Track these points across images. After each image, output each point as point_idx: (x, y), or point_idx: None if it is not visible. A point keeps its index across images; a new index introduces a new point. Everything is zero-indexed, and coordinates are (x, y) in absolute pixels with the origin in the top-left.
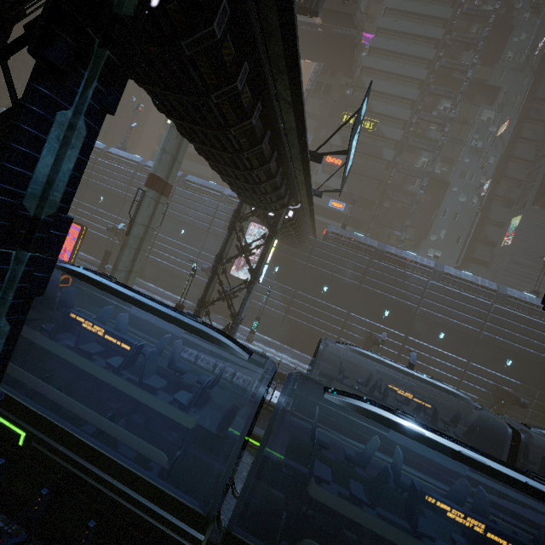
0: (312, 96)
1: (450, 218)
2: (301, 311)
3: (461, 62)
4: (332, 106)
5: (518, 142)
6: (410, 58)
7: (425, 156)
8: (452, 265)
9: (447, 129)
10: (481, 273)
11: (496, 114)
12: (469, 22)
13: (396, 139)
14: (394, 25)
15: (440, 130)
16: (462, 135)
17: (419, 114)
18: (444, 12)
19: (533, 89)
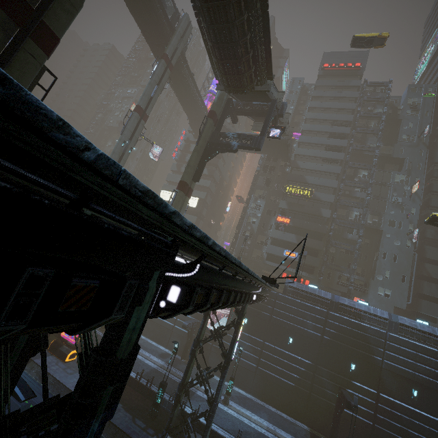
0: (261, 175)
1: (391, 260)
2: (270, 362)
3: (368, 144)
4: (277, 179)
5: (431, 195)
6: (329, 146)
7: (356, 210)
8: (404, 302)
9: (369, 191)
10: (434, 309)
11: (406, 177)
12: (367, 120)
13: (330, 201)
14: (313, 127)
15: (364, 191)
16: (383, 194)
17: (344, 182)
18: (347, 117)
19: (430, 157)
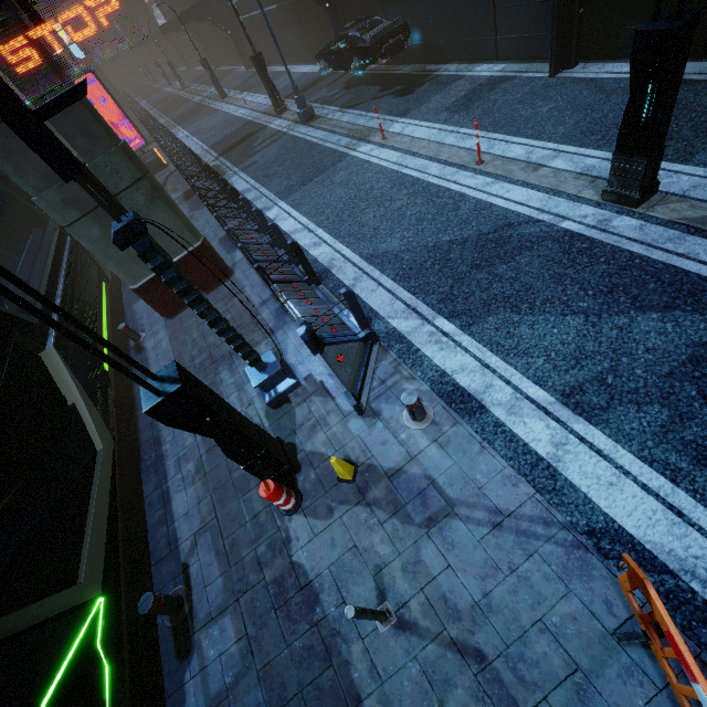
0: None
1: None
2: None
3: None
4: None
5: None
6: None
7: None
8: None
9: None
10: None
11: None
12: None
13: None
14: None
15: None
16: None
17: None
18: None
19: None
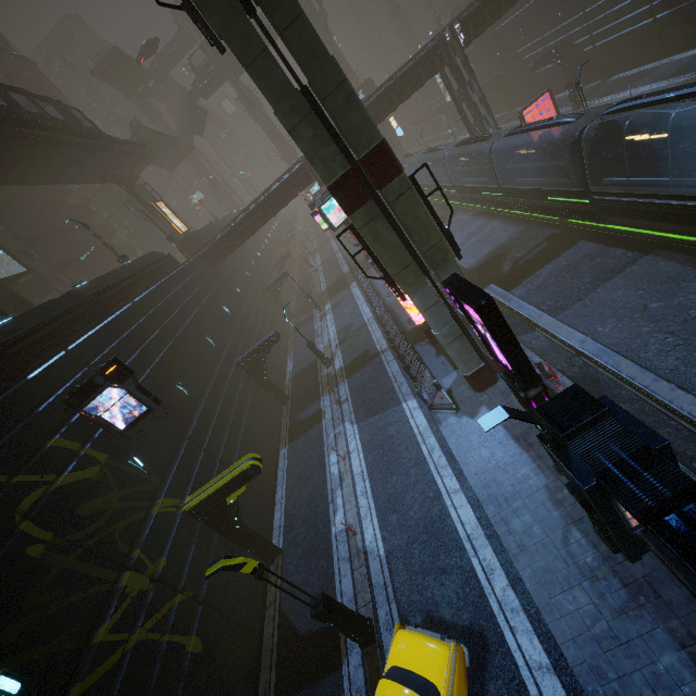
0: None
1: None
2: None
3: None
4: None
5: None
6: None
7: None
8: None
9: None
10: None
11: None
12: None
13: None
14: None
15: None
16: None
17: None
18: None
19: None
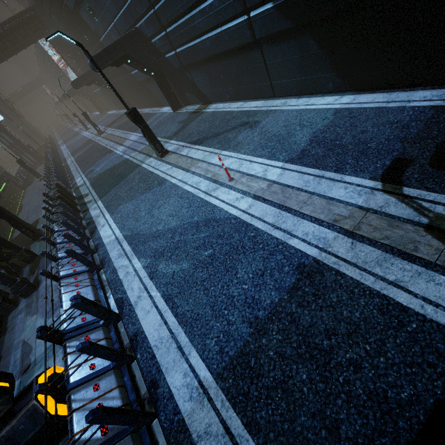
0: None
1: None
2: None
3: None
4: None
5: None
6: None
7: None
8: None
9: None
10: None
11: None
12: None
13: None
14: None
15: None
16: None
17: None
18: None
19: None
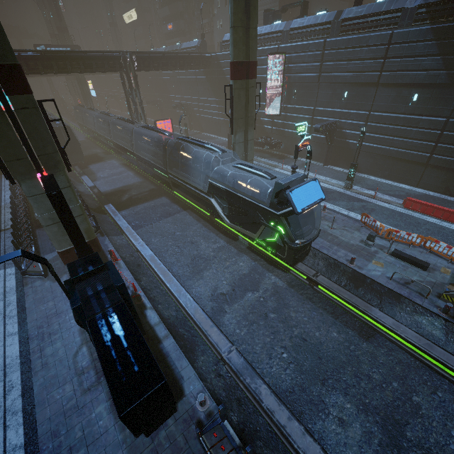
0: None
1: None
2: None
3: None
4: None
5: None
6: None
7: None
8: (228, 26)
9: None
10: None
11: None
12: None
13: None
14: None
15: None
16: None
17: None
18: None
19: None
